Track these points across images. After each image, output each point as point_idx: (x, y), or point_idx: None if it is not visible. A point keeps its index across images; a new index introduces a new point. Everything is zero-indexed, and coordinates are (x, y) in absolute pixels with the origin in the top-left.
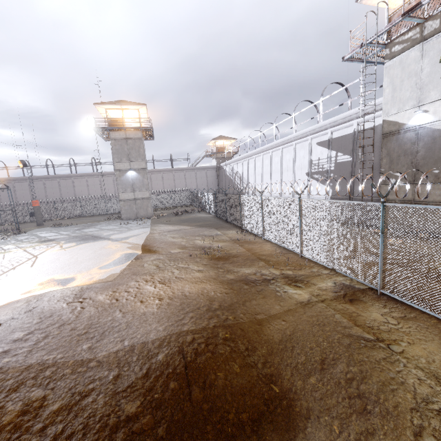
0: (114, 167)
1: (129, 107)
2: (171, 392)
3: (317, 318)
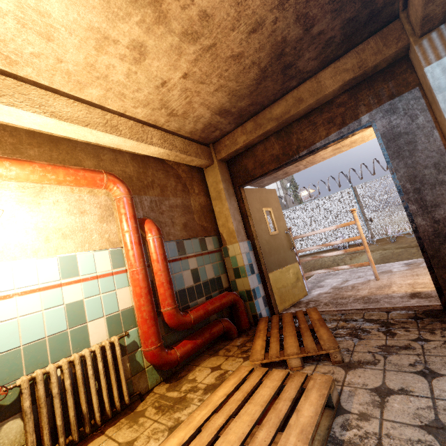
0: None
1: None
2: None
3: None
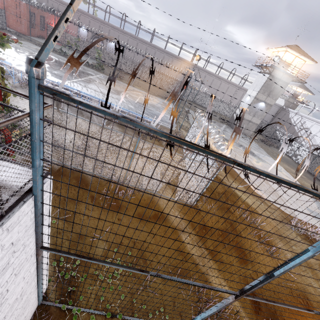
0: (256, 95)
1: (302, 58)
2: None
3: None
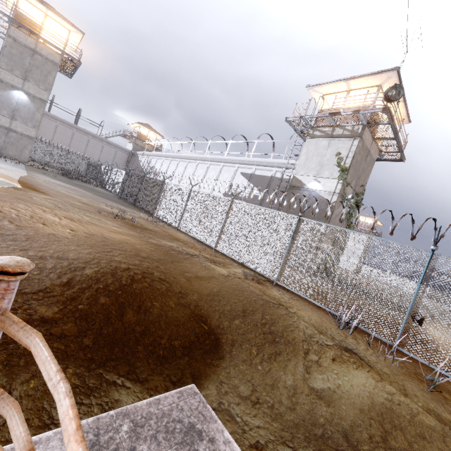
0: None
1: (57, 20)
2: (100, 309)
3: (237, 285)
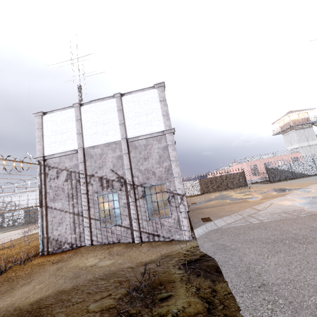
0: None
1: None
2: None
3: None
